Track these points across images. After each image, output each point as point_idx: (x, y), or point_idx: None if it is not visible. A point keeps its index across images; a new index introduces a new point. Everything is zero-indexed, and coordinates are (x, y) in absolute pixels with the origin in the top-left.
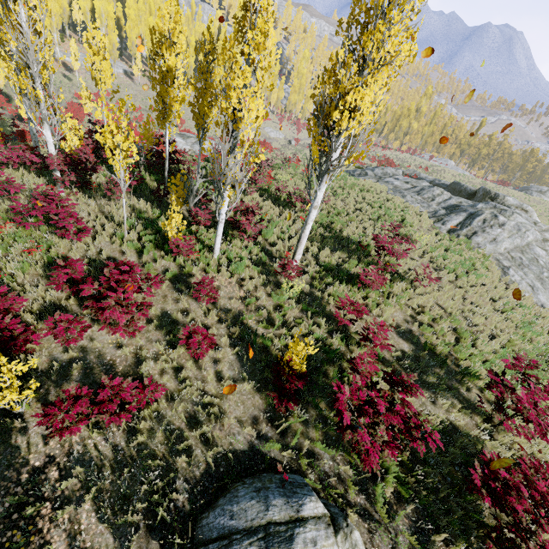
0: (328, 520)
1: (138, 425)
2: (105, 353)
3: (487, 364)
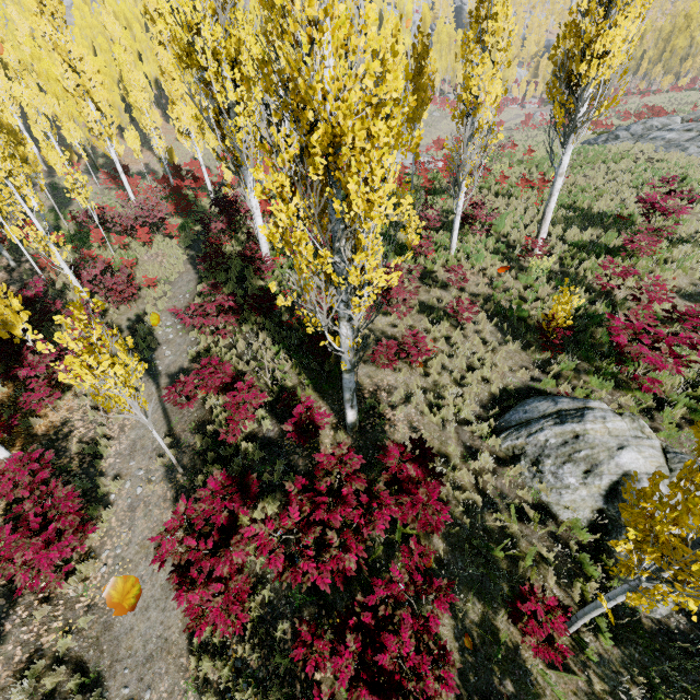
0: (614, 412)
1: (430, 370)
2: (386, 331)
3: None
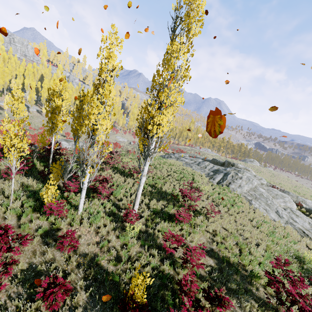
0: None
1: None
2: None
3: (261, 266)
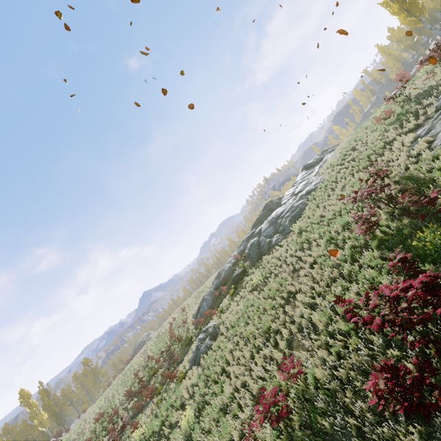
0: None
1: None
2: None
3: None
